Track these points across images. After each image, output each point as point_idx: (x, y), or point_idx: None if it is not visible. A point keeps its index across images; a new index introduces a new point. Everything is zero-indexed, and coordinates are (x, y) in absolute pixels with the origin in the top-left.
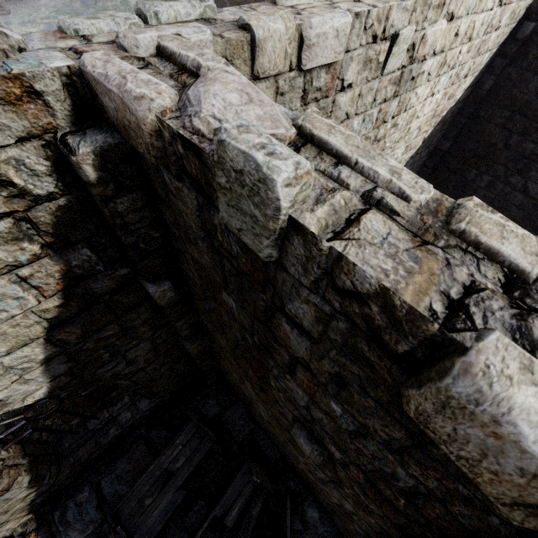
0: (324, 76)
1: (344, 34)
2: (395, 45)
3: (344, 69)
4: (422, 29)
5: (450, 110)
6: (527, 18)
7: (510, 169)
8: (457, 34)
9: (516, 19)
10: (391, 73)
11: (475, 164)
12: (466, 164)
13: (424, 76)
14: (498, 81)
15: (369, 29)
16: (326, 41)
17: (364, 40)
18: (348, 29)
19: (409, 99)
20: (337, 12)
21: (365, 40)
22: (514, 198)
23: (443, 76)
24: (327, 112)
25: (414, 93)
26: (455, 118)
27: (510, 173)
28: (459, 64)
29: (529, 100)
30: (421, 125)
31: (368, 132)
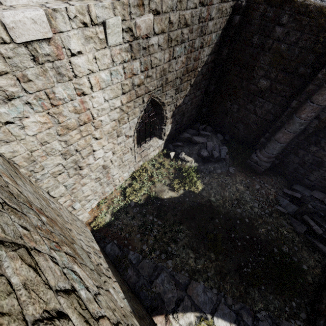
0: (46, 47)
1: (42, 21)
2: (107, 28)
3: (66, 42)
4: (131, 19)
5: (204, 67)
6: (235, 13)
7: (246, 100)
8: (171, 22)
9: (227, 14)
10: (119, 45)
11: (229, 98)
12: (224, 98)
13: (155, 47)
14: (230, 50)
15: (74, 18)
16: (26, 25)
17: (74, 25)
18: (44, 18)
19: (151, 61)
20: (31, 8)
21: (75, 25)
22: (251, 118)
23: (176, 47)
24: (67, 68)
25: (152, 57)
26: (212, 72)
27: (246, 103)
28: (188, 40)
29: (247, 60)
30: (179, 76)
31: (122, 80)
